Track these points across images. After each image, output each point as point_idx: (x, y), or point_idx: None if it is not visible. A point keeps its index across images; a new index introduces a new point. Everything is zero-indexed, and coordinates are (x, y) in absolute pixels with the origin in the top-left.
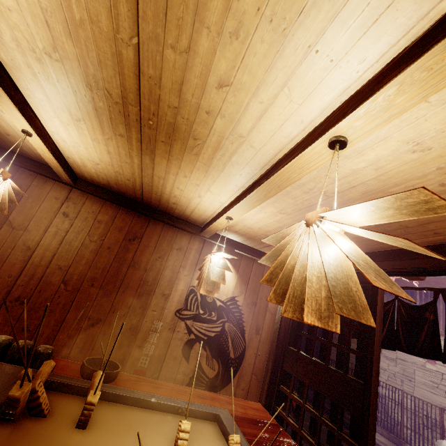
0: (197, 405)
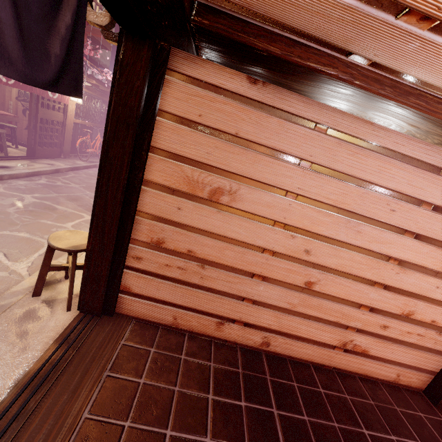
0: None
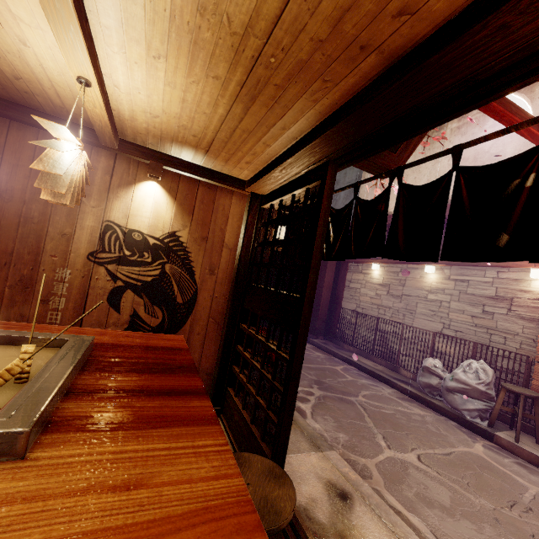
0: (39, 334)
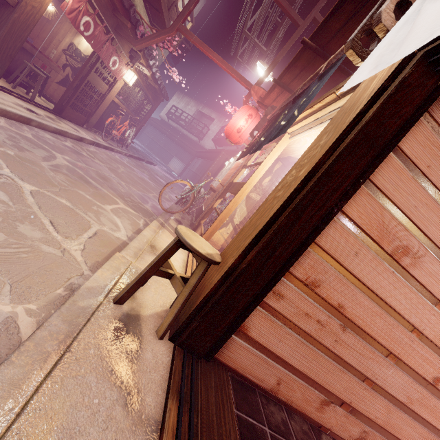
0: None
